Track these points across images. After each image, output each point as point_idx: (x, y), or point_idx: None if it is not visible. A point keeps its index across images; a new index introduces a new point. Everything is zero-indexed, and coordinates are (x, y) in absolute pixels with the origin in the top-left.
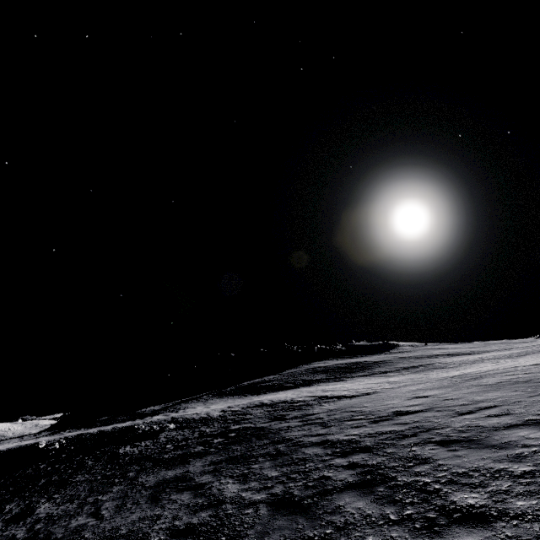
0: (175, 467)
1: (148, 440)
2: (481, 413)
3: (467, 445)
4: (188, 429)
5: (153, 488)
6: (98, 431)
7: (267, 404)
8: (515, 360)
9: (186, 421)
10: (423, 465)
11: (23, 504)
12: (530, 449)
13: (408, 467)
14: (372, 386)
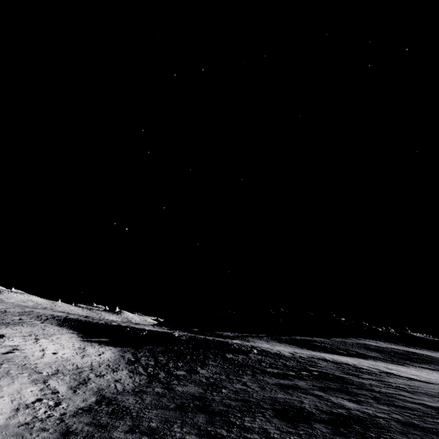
0: (283, 379)
1: (242, 355)
2: None
3: None
4: (270, 358)
5: (278, 386)
6: (204, 337)
7: (330, 361)
8: None
9: (264, 351)
10: None
11: (187, 365)
12: None
13: None
14: None
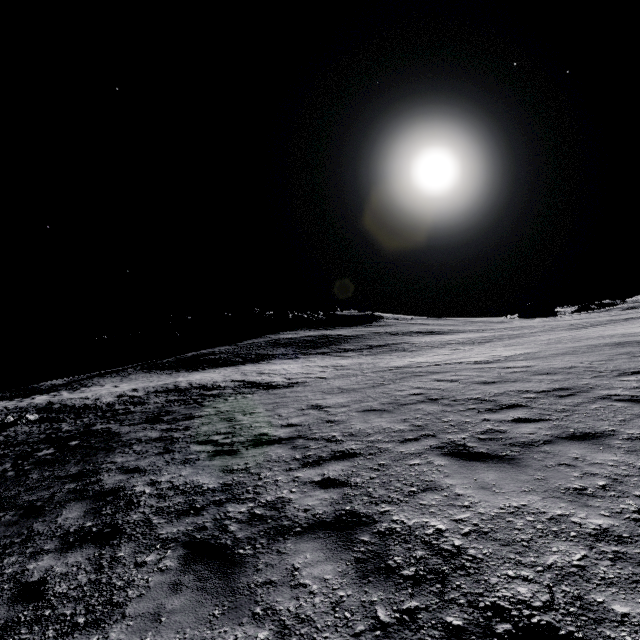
0: None
1: None
2: (323, 469)
3: (211, 573)
4: (48, 424)
5: None
6: None
7: (179, 389)
8: (472, 350)
9: (61, 409)
10: (86, 633)
11: None
12: (256, 633)
13: (62, 635)
14: (314, 370)
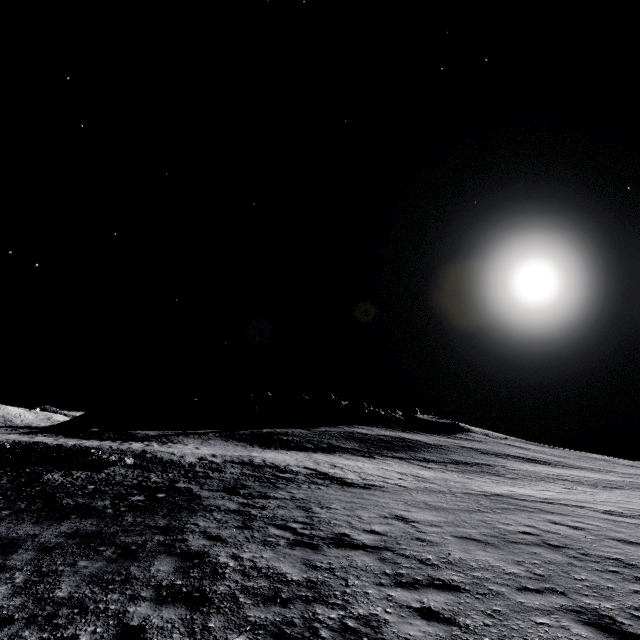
0: (43, 523)
1: (88, 471)
2: (421, 594)
3: None
4: (140, 471)
5: None
6: (56, 444)
7: (253, 464)
8: (595, 493)
9: (152, 459)
10: None
11: None
12: None
13: None
14: (392, 475)
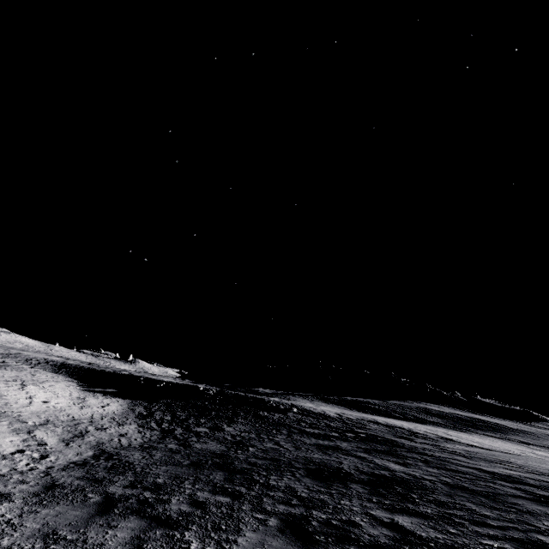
0: (323, 440)
1: (279, 414)
2: None
3: None
4: (311, 418)
5: (316, 446)
6: (235, 392)
7: (382, 423)
8: None
9: (306, 411)
10: None
11: (211, 422)
12: None
13: None
14: (511, 449)
